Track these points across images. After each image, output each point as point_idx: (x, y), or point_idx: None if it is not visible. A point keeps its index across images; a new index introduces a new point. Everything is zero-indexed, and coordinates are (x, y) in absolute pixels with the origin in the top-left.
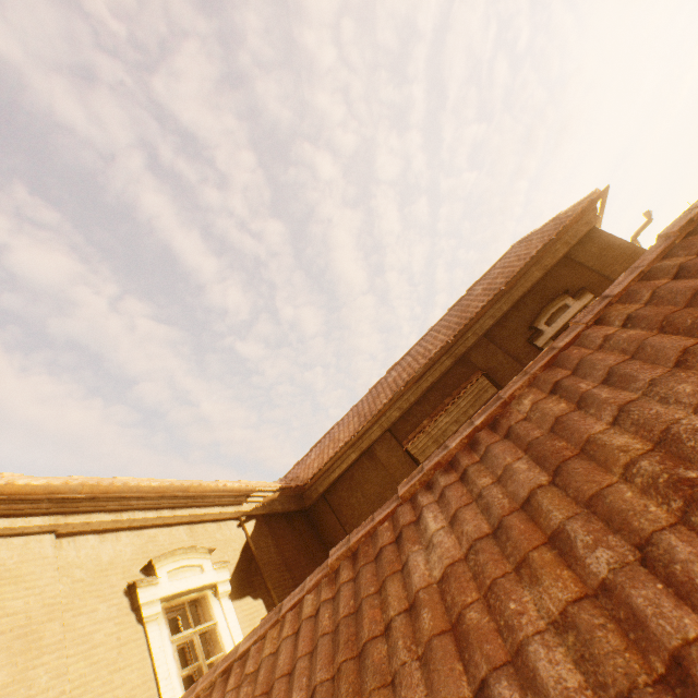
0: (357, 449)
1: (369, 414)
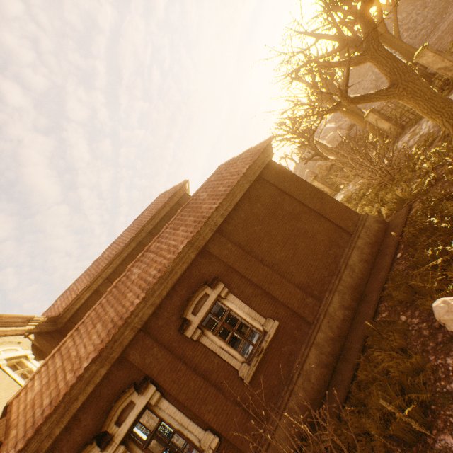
0: (90, 291)
1: (96, 273)
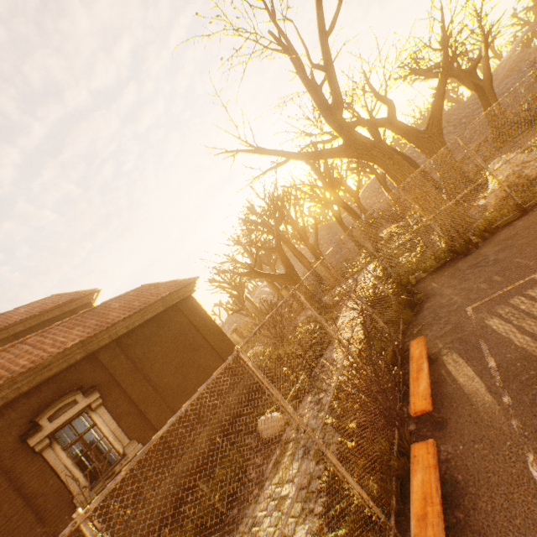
0: None
1: None
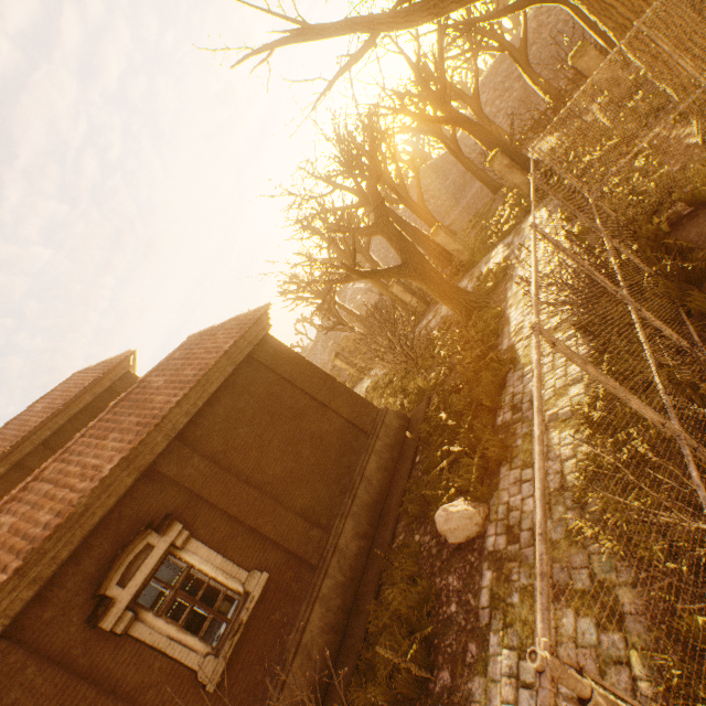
0: None
1: None
